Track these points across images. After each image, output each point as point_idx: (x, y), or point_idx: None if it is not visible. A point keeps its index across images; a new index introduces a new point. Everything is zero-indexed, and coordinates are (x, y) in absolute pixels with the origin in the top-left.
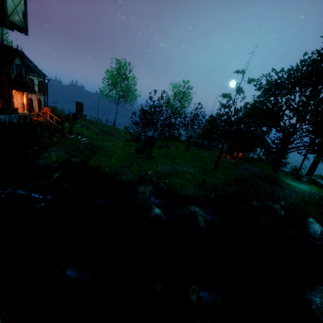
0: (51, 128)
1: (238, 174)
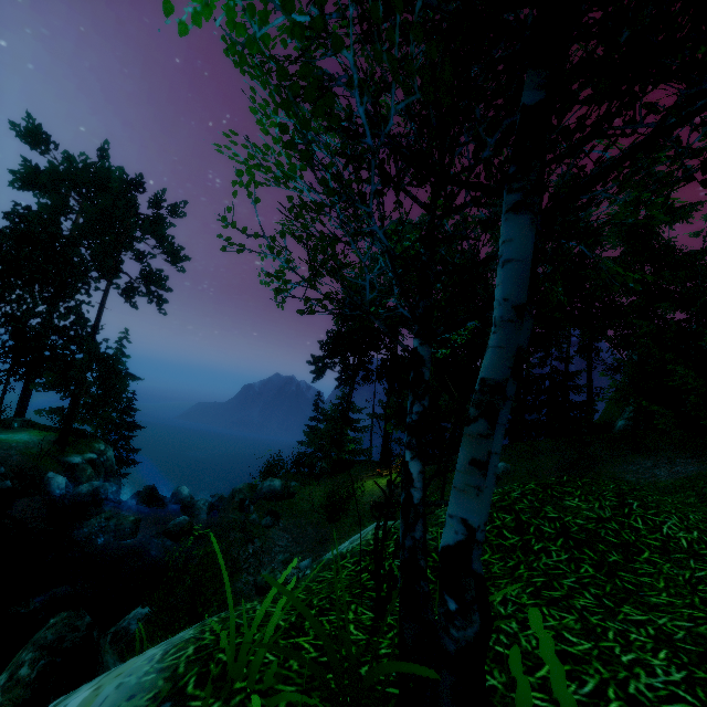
0: None
1: None
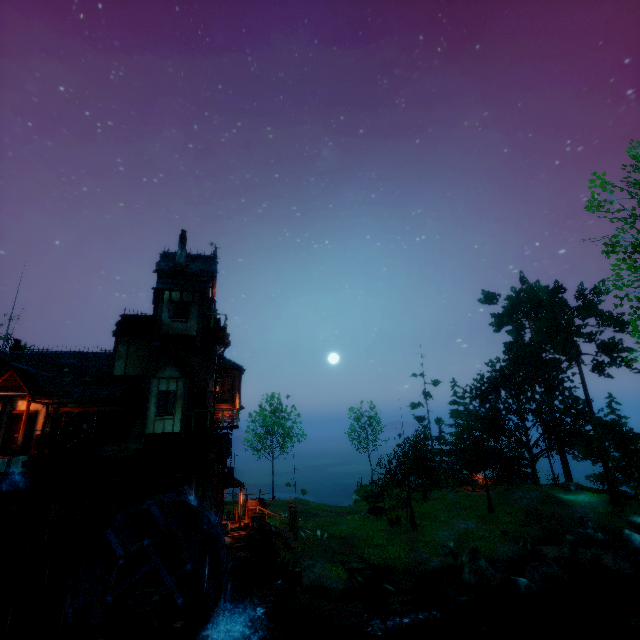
0: (278, 532)
1: (522, 507)
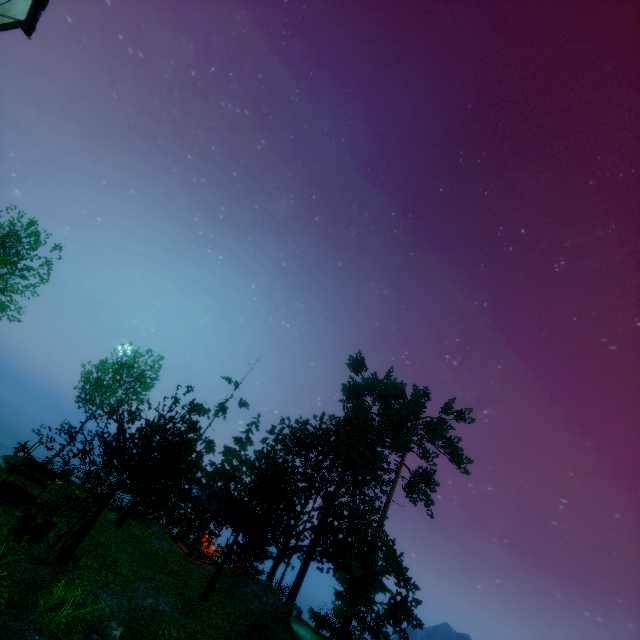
0: None
1: (250, 612)
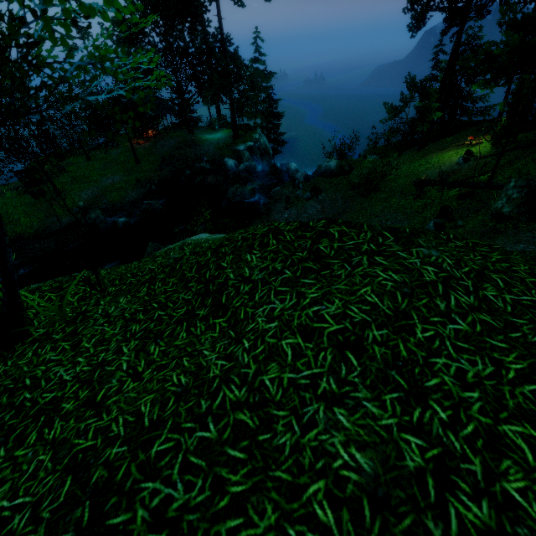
0: None
1: (162, 155)
